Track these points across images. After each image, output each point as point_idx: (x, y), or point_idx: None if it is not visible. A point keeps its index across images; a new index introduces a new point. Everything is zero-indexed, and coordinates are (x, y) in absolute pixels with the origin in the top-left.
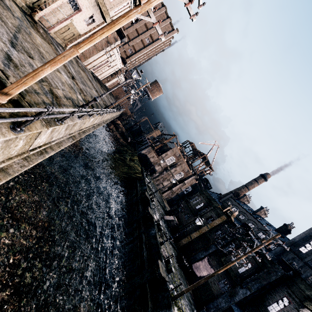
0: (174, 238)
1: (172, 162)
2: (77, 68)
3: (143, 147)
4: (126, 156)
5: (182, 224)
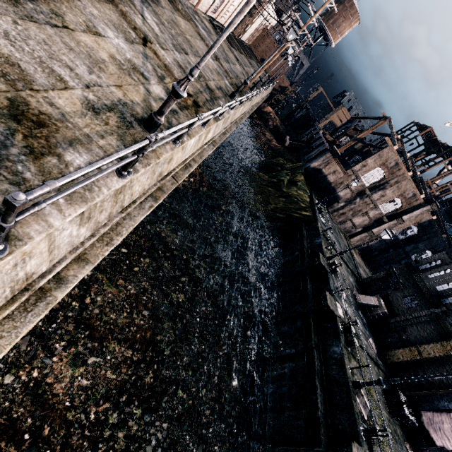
0: (376, 338)
1: (377, 180)
2: (168, 16)
3: (314, 153)
4: (282, 176)
5: (397, 317)
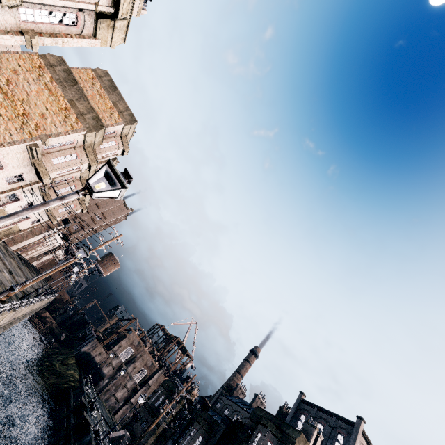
0: None
1: (129, 356)
2: (9, 259)
3: (86, 343)
4: (56, 359)
5: (136, 437)
